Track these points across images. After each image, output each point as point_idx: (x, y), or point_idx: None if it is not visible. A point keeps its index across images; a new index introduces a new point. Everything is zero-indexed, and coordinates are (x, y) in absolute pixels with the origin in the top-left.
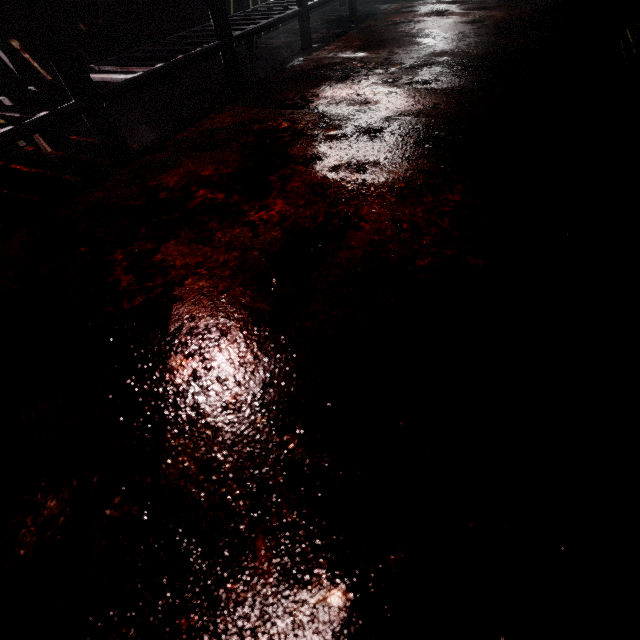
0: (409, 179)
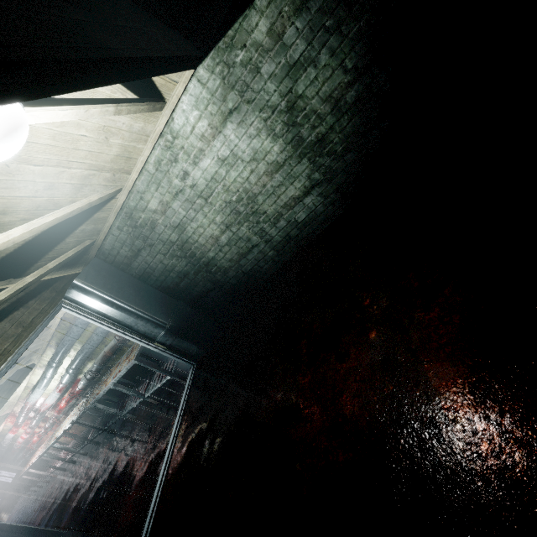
0: None
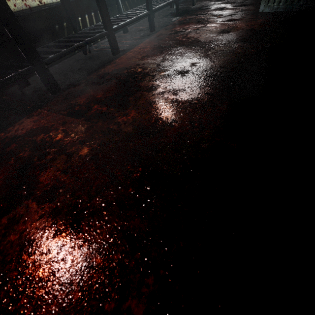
0: (108, 250)
